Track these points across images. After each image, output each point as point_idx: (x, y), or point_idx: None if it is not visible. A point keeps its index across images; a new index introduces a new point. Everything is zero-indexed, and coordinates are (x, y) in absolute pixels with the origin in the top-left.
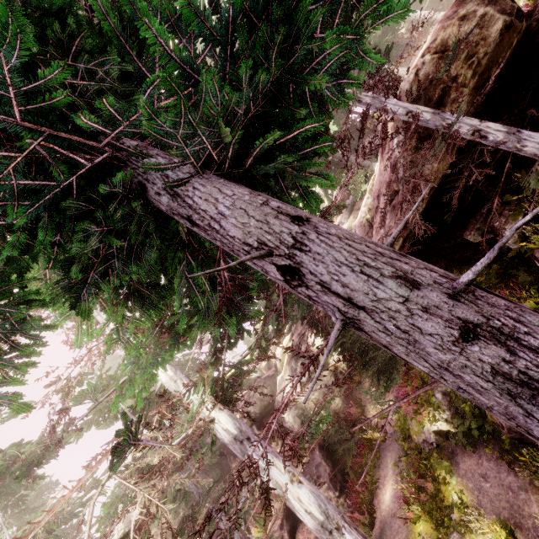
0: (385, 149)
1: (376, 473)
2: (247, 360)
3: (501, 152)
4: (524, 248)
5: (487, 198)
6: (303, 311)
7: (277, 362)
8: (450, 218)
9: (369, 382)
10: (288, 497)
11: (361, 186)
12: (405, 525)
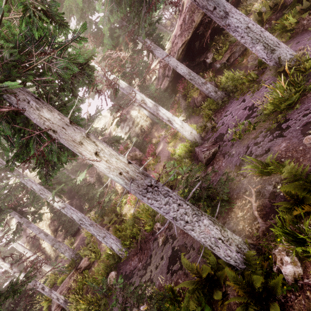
0: (181, 15)
1: (156, 147)
2: (127, 72)
3: (213, 26)
4: (212, 60)
5: (207, 46)
6: (139, 80)
7: (111, 129)
8: (196, 45)
9: (154, 131)
10: (145, 99)
11: (166, 42)
12: (166, 146)
